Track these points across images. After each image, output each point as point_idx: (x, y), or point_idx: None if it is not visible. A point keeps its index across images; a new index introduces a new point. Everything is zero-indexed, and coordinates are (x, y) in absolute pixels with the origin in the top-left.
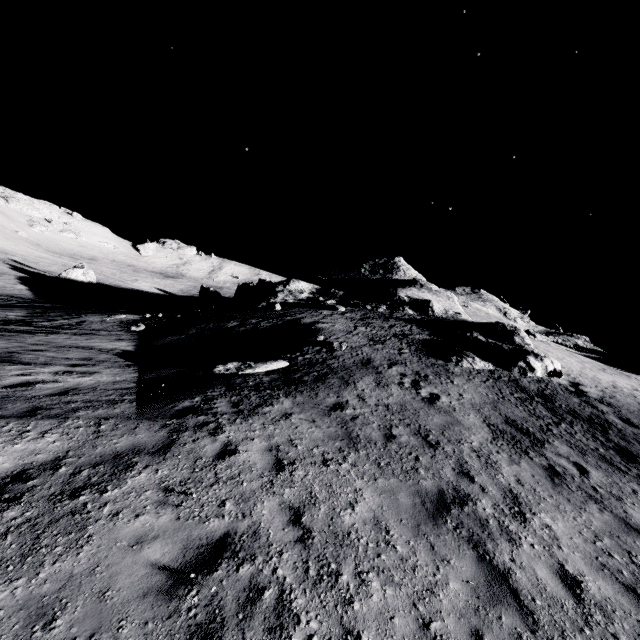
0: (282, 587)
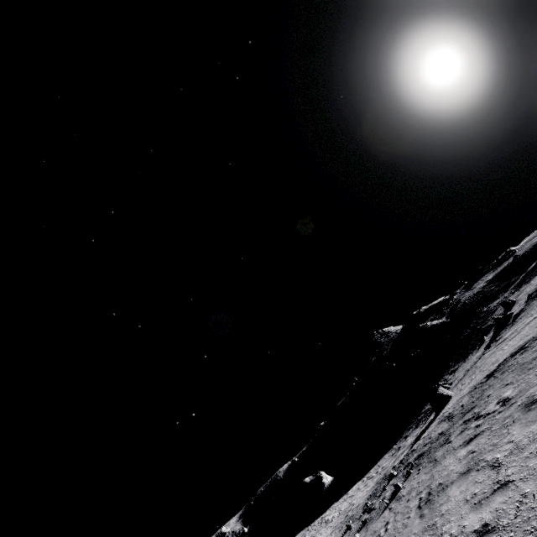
0: None
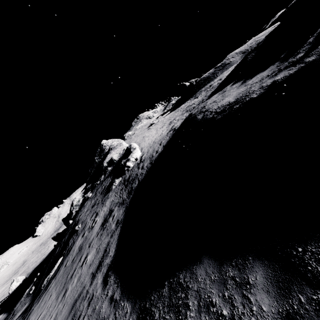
0: None
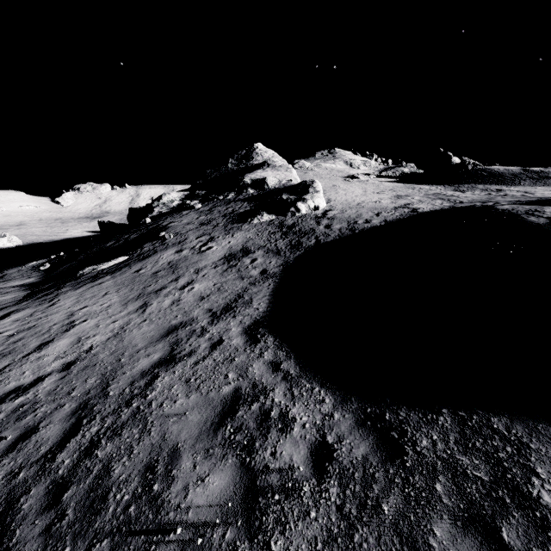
0: (50, 329)
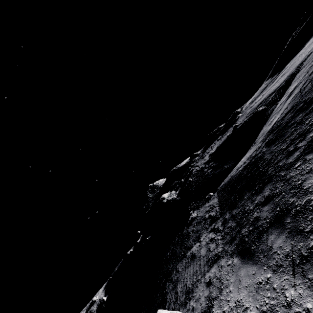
0: None
